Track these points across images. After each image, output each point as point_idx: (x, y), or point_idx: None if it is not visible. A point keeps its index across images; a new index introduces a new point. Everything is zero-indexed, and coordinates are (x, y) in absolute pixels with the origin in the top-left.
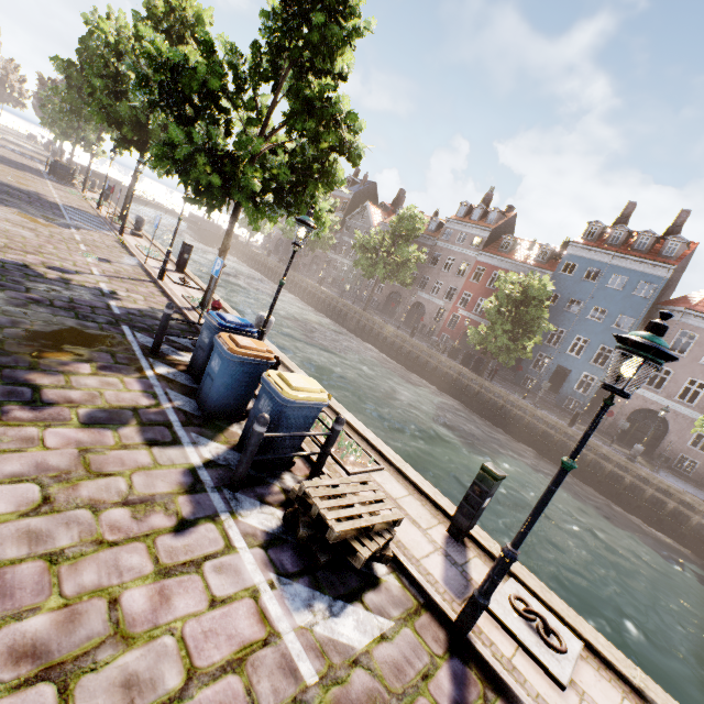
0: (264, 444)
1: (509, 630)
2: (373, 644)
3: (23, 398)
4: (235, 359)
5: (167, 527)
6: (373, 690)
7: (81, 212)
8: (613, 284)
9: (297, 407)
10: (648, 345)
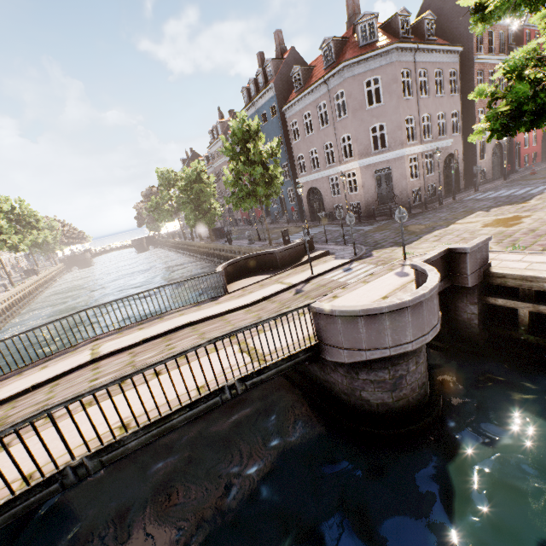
0: None
1: None
2: None
3: None
4: None
5: None
6: None
7: None
8: None
9: None
10: None
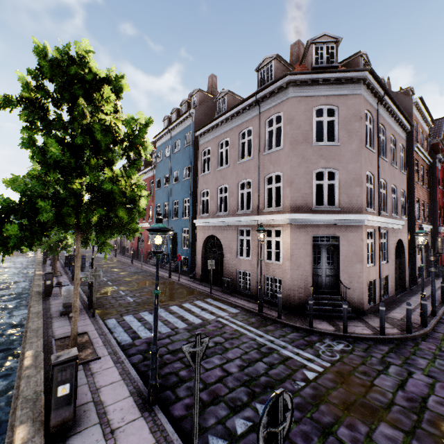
0: None
1: None
2: None
3: None
4: None
5: None
6: None
7: None
8: None
9: None
10: None
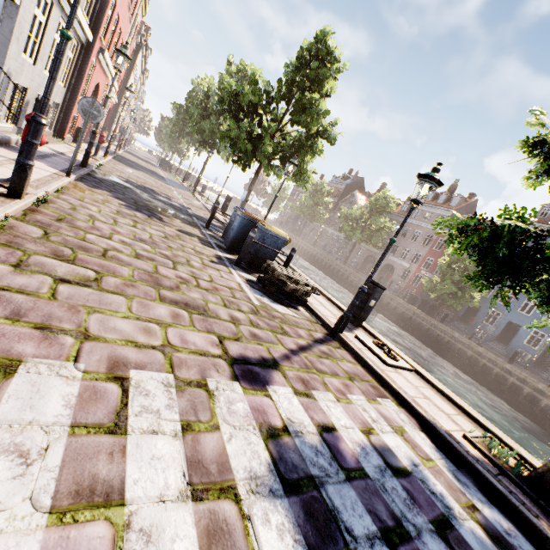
0: (253, 254)
1: (365, 344)
2: (287, 314)
3: (157, 218)
4: (246, 218)
5: (207, 260)
6: (282, 318)
7: (174, 182)
8: None
9: (272, 236)
10: (425, 174)
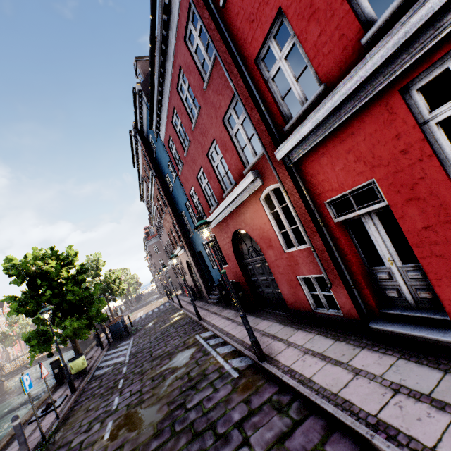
0: None
1: None
2: None
3: None
4: None
5: None
6: None
7: None
8: None
9: None
10: None
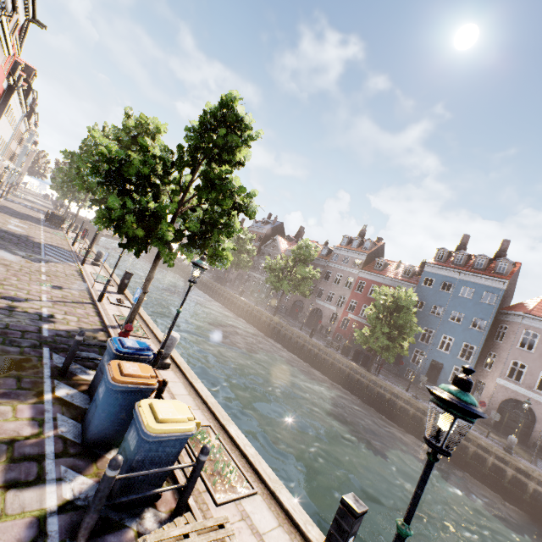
0: (125, 481)
1: None
2: None
3: None
4: (116, 387)
5: None
6: None
7: (58, 249)
8: (464, 293)
9: (161, 440)
10: (455, 404)
